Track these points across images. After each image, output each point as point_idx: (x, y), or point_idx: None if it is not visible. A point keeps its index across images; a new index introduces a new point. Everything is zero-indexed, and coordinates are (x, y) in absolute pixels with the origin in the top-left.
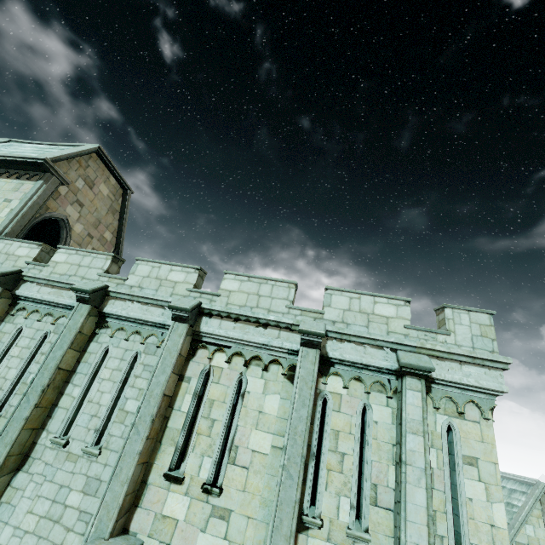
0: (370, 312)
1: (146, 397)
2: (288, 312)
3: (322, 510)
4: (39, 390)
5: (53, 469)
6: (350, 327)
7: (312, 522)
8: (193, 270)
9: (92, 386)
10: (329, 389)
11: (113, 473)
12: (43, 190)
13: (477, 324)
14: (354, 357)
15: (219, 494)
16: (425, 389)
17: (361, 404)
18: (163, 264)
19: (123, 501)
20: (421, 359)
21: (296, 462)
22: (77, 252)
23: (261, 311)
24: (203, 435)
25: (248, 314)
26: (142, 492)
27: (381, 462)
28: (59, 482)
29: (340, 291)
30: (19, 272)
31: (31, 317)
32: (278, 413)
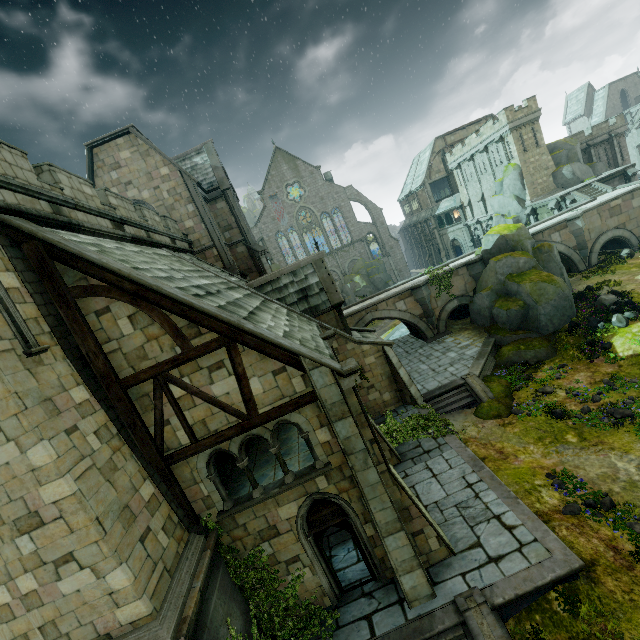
0: None
1: None
2: None
3: None
4: None
5: None
6: None
7: None
8: None
9: None
10: None
11: None
12: None
13: None
14: None
15: None
16: None
17: None
18: None
19: None
20: None
21: None
22: None
23: None
24: None
25: None
26: None
27: None
28: None
29: None
30: None
31: None
32: None
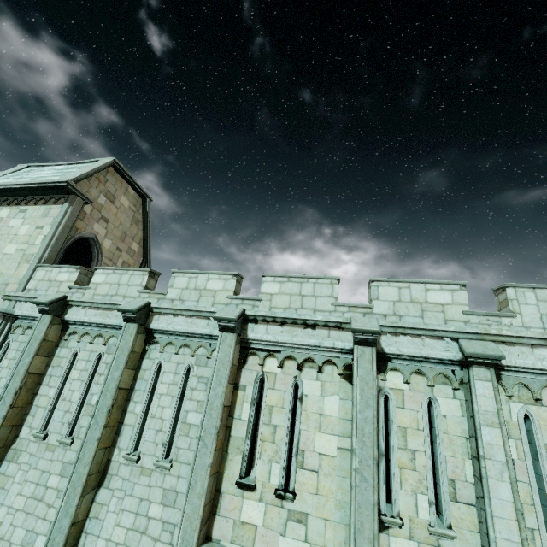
0: (422, 300)
1: (207, 410)
2: (335, 310)
3: (399, 509)
4: (105, 411)
5: (130, 484)
6: (403, 319)
7: (392, 522)
8: (230, 276)
9: (152, 402)
10: (389, 386)
11: (189, 486)
12: (70, 212)
13: (545, 301)
14: (412, 350)
15: (293, 499)
16: (495, 378)
17: (426, 399)
18: (200, 274)
19: (203, 512)
20: (488, 347)
21: (368, 465)
22: (114, 271)
23: (306, 311)
24: (268, 442)
25: (294, 317)
26: (218, 501)
27: (455, 457)
28: (138, 496)
29: (386, 282)
30: (64, 297)
31: (82, 340)
32: (339, 414)
